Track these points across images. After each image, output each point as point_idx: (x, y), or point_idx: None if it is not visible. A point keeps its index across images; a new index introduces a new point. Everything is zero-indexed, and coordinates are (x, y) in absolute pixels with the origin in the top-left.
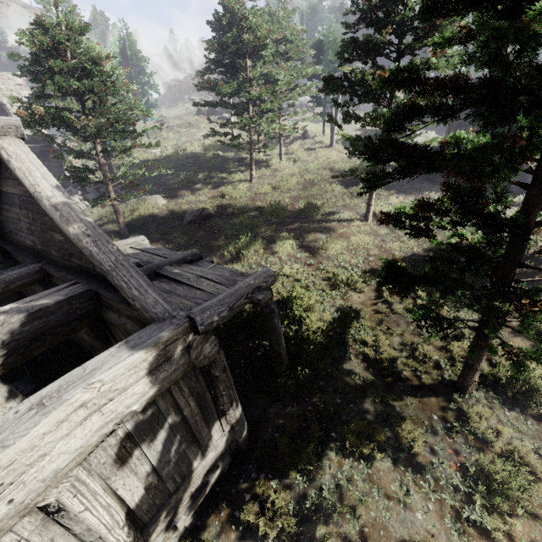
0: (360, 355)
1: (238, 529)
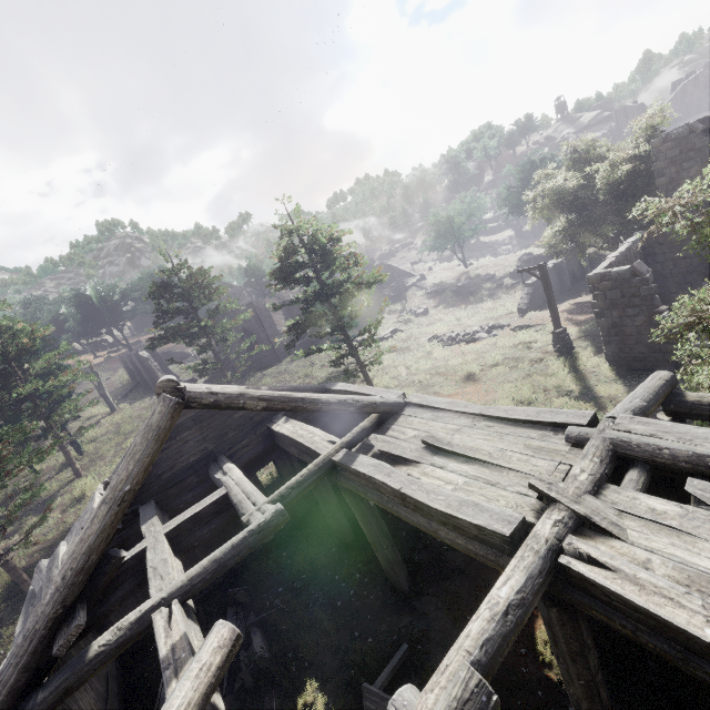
0: None
1: None
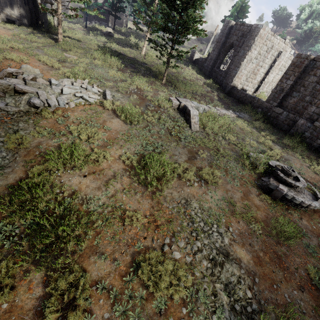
0: None
1: None
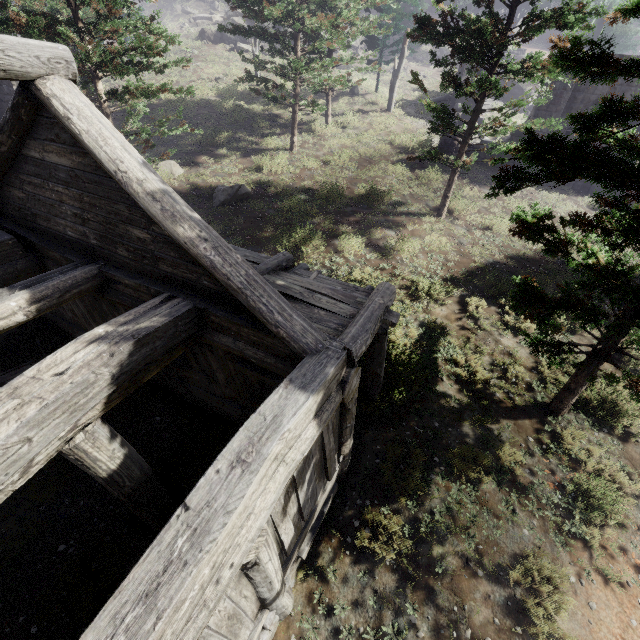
0: (452, 376)
1: (351, 554)
